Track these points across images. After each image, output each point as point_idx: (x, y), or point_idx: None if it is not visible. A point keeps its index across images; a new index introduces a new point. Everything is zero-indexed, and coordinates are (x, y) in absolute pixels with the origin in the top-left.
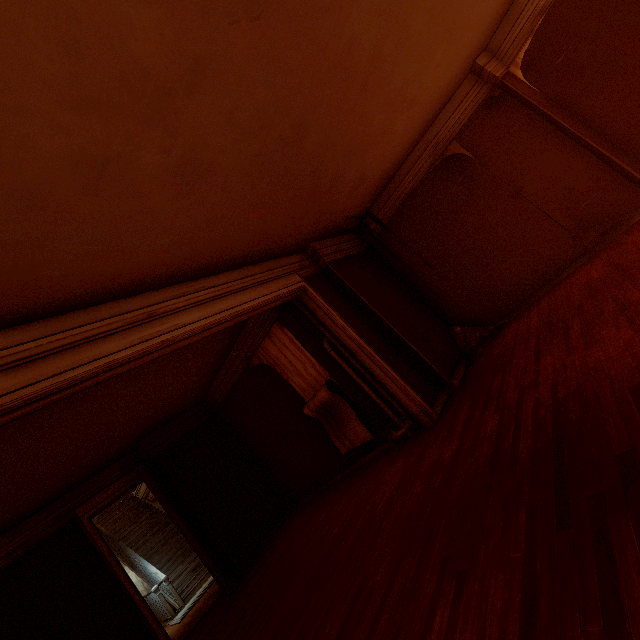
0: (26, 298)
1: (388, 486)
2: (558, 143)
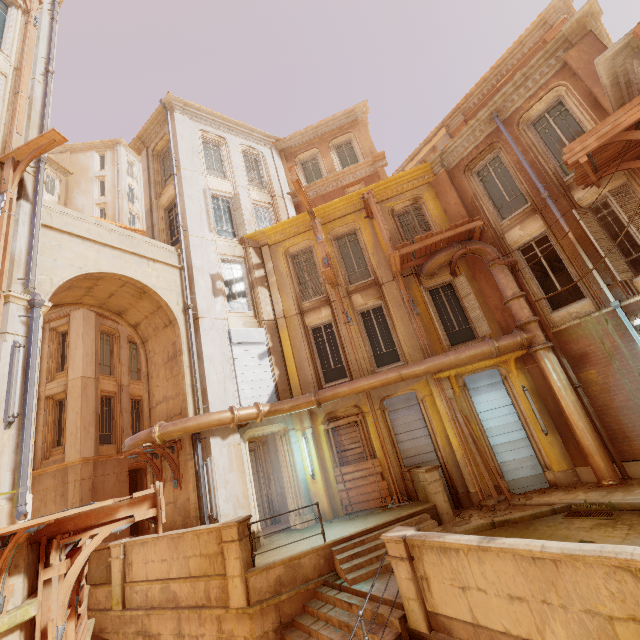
0: None
1: None
2: None
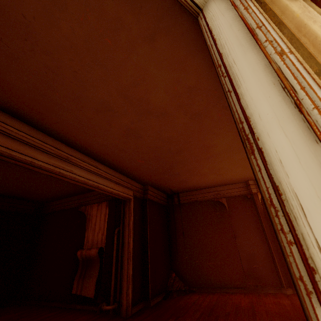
0: (35, 116)
1: None
2: (259, 232)
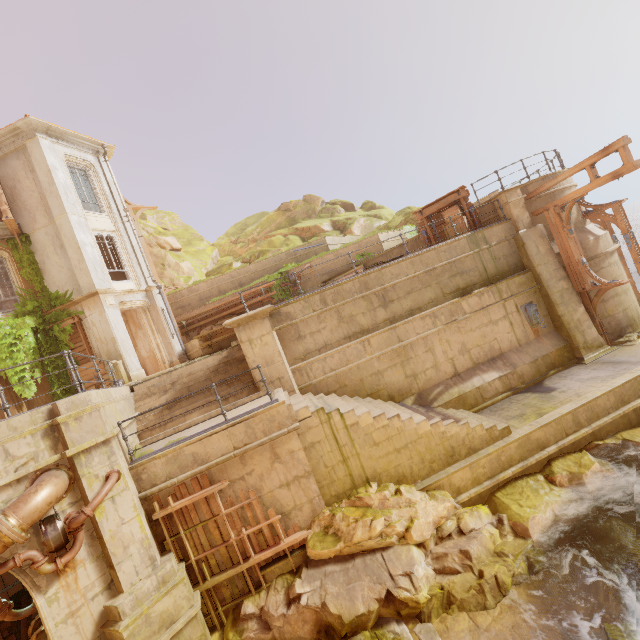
0: None
1: None
2: None
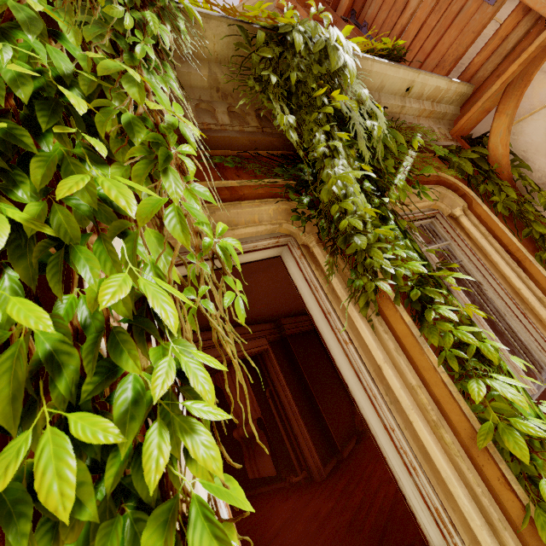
0: None
1: (278, 519)
2: None
